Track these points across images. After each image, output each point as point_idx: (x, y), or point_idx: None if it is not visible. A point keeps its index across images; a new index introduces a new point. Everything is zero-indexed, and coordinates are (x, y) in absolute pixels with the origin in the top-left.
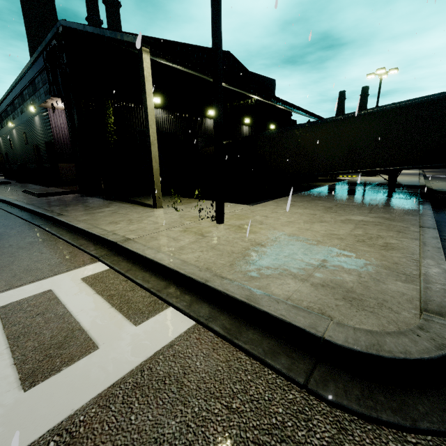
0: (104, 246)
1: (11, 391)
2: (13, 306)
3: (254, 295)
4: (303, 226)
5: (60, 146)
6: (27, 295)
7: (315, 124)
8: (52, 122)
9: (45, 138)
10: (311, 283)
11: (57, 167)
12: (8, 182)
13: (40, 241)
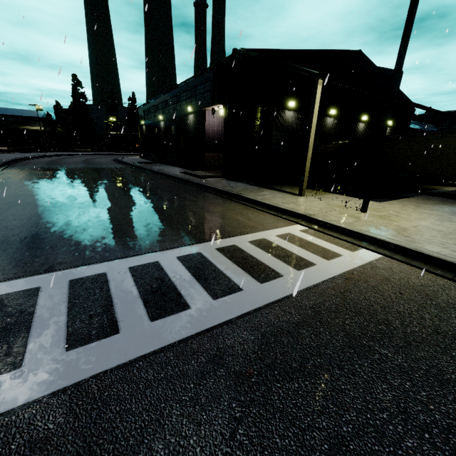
0: (292, 216)
1: (323, 260)
2: (281, 236)
3: (418, 248)
4: (435, 222)
5: (208, 139)
6: (281, 233)
7: (452, 132)
8: (206, 121)
9: (196, 132)
10: (451, 249)
11: (203, 155)
12: (155, 163)
13: (246, 209)
